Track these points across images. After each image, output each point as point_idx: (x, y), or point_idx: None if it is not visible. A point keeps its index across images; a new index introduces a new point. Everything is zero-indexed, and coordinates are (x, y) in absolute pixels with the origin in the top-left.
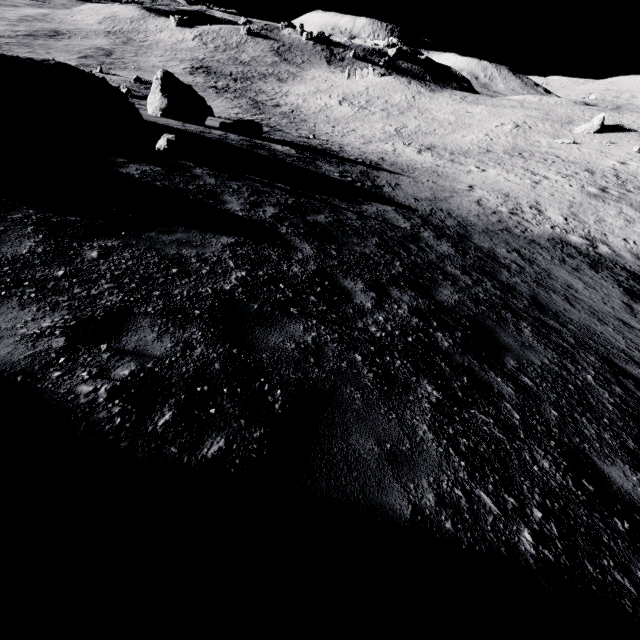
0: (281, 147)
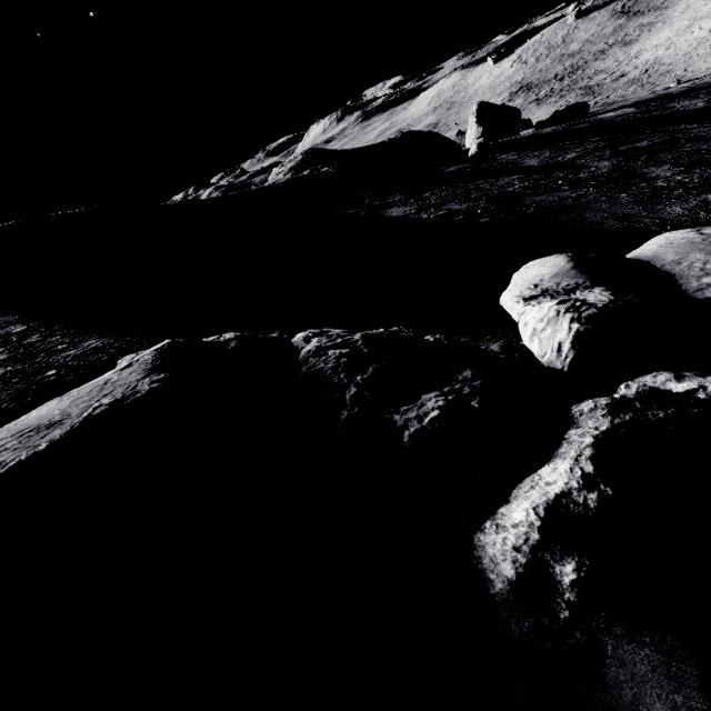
0: (613, 113)
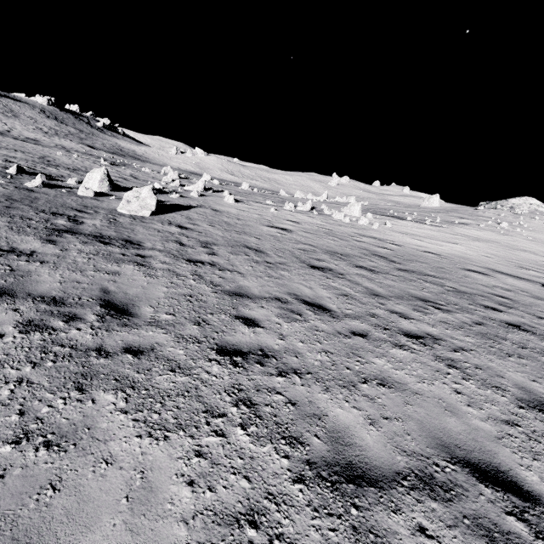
0: None
